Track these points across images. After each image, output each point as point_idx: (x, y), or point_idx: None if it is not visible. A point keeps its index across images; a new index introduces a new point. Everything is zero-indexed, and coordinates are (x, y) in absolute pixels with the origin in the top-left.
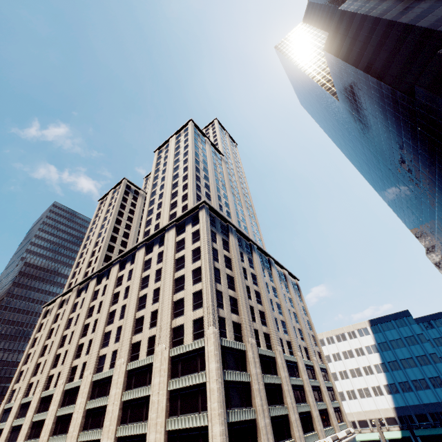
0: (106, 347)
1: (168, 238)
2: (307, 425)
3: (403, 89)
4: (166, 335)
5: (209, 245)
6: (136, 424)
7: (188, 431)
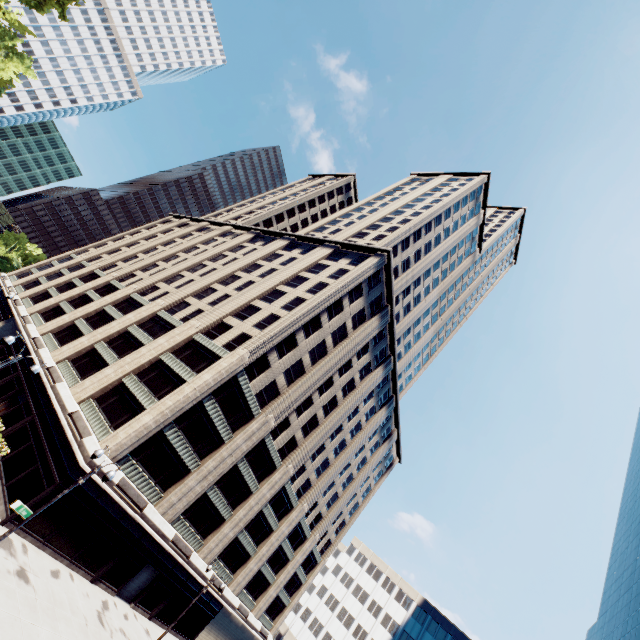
0: (167, 284)
1: (316, 252)
2: (232, 560)
3: None
4: (210, 319)
5: (339, 292)
6: (113, 353)
7: (132, 399)
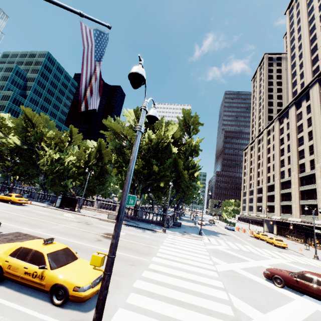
0: (283, 167)
1: (312, 93)
2: None
3: None
4: None
5: None
6: (310, 200)
7: None
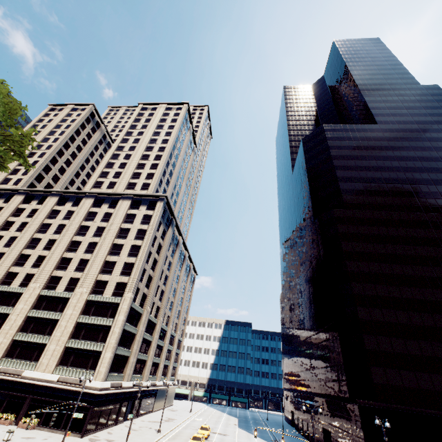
0: (20, 267)
1: (121, 206)
2: (153, 371)
3: (315, 210)
4: (90, 283)
5: (154, 233)
6: (38, 335)
7: (84, 351)
